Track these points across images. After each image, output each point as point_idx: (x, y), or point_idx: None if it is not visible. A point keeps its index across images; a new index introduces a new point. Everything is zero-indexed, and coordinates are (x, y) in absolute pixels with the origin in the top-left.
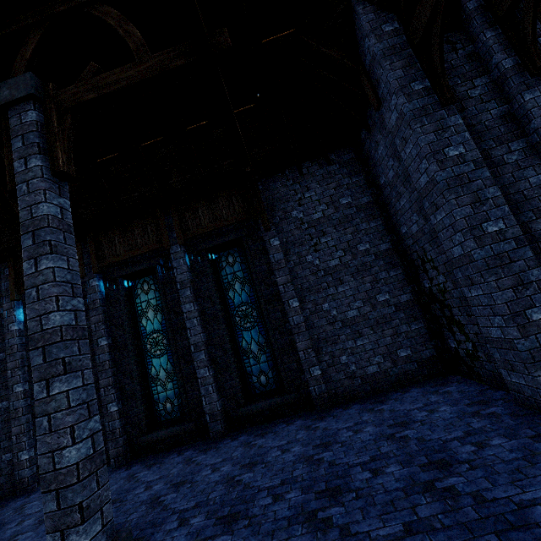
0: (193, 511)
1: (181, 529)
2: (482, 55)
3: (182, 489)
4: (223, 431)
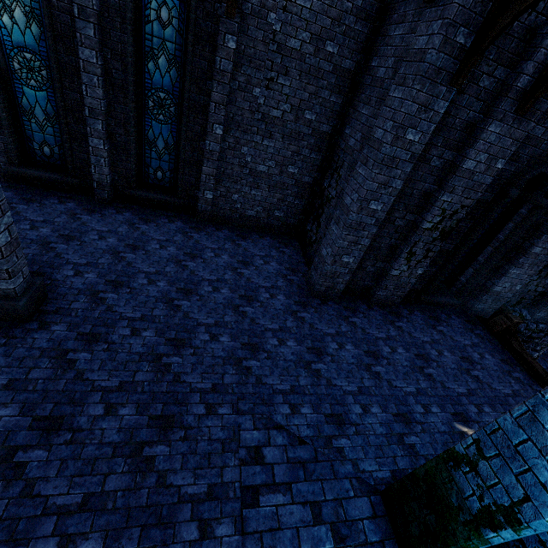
0: (86, 268)
1: (78, 278)
2: (533, 43)
3: (72, 244)
4: (109, 200)
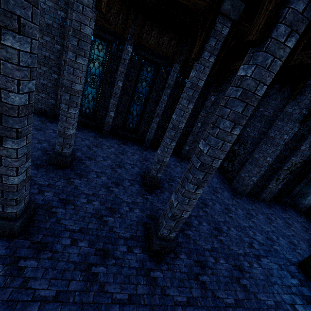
0: None
1: None
2: None
3: (148, 162)
4: (148, 146)
